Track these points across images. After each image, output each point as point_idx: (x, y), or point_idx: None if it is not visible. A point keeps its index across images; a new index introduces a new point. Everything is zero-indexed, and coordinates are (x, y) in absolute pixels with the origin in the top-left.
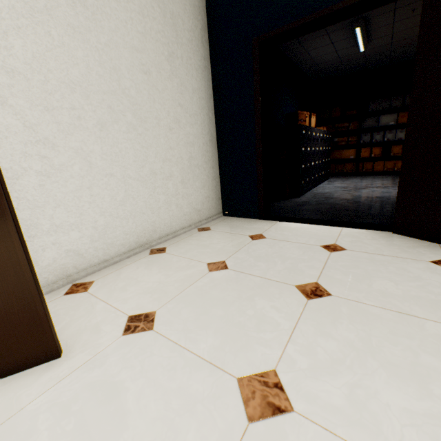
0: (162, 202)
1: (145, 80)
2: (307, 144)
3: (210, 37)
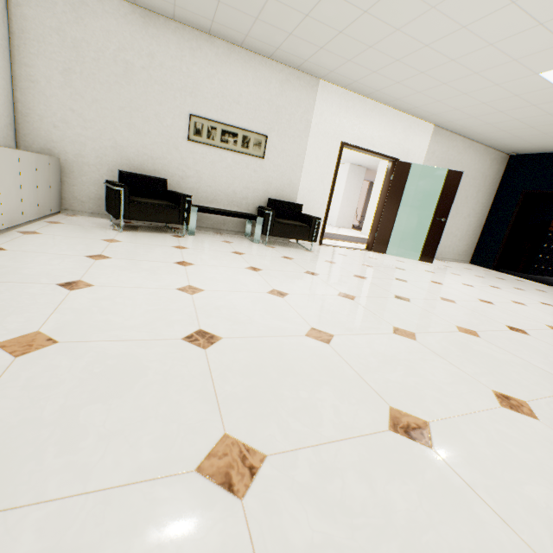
0: (448, 245)
1: (464, 200)
2: (551, 243)
3: (501, 181)
